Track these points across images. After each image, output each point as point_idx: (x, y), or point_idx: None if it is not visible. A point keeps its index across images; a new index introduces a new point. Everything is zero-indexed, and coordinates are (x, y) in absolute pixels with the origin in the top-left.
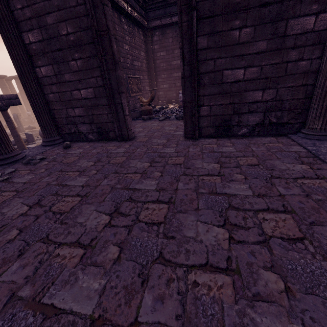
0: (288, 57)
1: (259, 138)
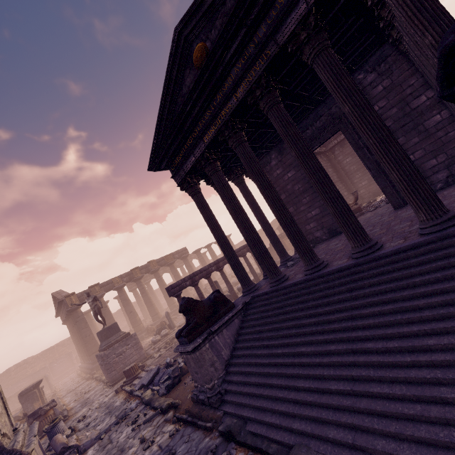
0: (438, 136)
1: (454, 185)
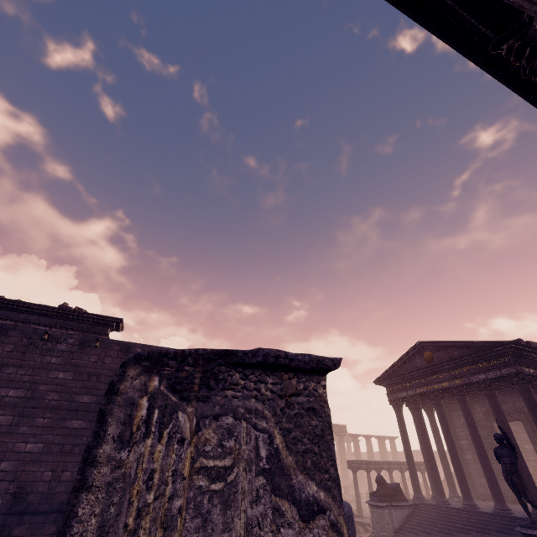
0: None
1: None
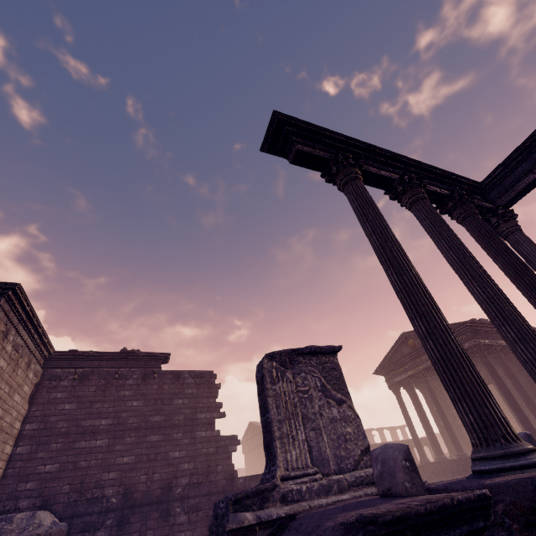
0: None
1: None
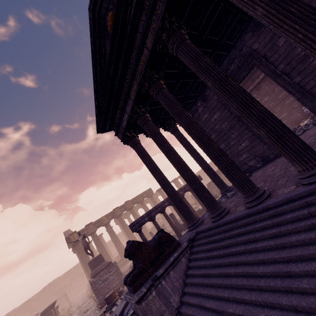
0: None
1: None
